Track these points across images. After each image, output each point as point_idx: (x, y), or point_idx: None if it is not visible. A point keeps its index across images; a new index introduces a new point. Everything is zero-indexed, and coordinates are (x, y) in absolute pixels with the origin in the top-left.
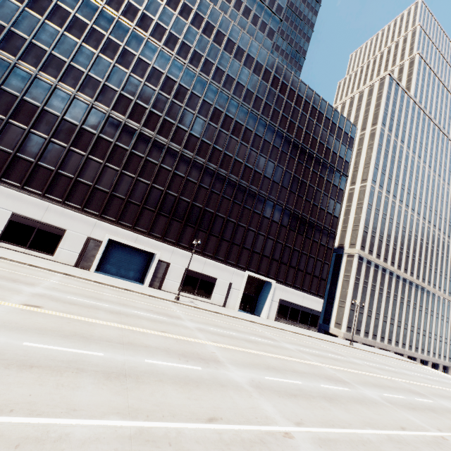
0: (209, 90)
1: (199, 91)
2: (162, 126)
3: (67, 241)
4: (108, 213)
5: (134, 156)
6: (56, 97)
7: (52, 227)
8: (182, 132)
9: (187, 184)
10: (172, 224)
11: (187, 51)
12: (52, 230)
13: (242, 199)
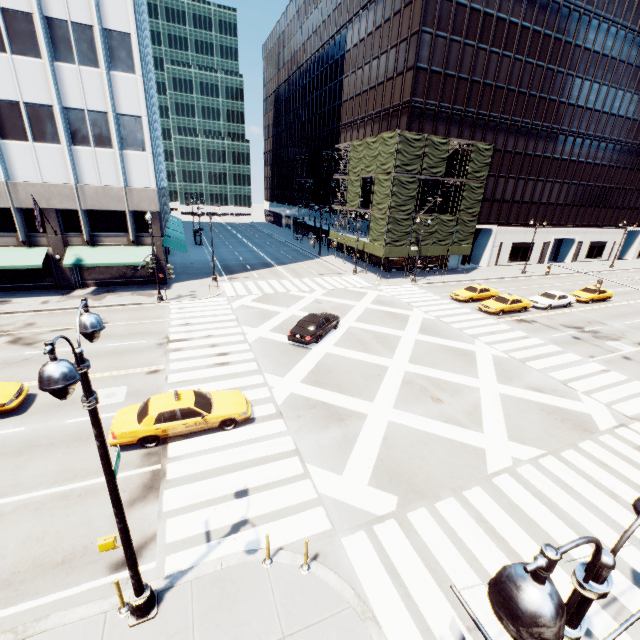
0: (633, 46)
1: (624, 55)
2: (591, 120)
3: (534, 249)
4: (553, 220)
5: (570, 164)
6: (530, 138)
7: (528, 243)
8: (604, 117)
9: (600, 170)
10: (586, 211)
11: (623, 2)
12: (528, 246)
13: (636, 162)
